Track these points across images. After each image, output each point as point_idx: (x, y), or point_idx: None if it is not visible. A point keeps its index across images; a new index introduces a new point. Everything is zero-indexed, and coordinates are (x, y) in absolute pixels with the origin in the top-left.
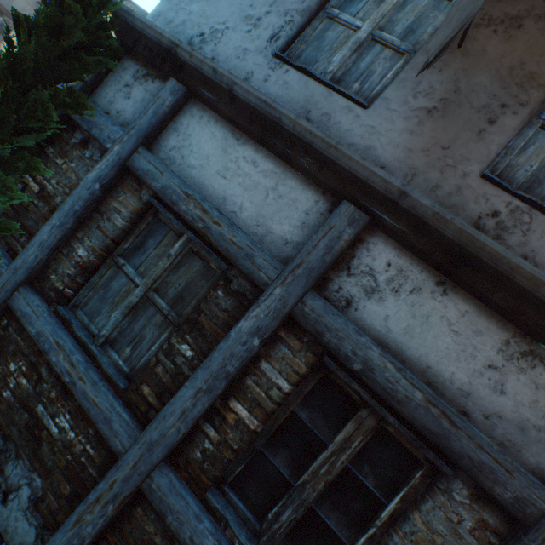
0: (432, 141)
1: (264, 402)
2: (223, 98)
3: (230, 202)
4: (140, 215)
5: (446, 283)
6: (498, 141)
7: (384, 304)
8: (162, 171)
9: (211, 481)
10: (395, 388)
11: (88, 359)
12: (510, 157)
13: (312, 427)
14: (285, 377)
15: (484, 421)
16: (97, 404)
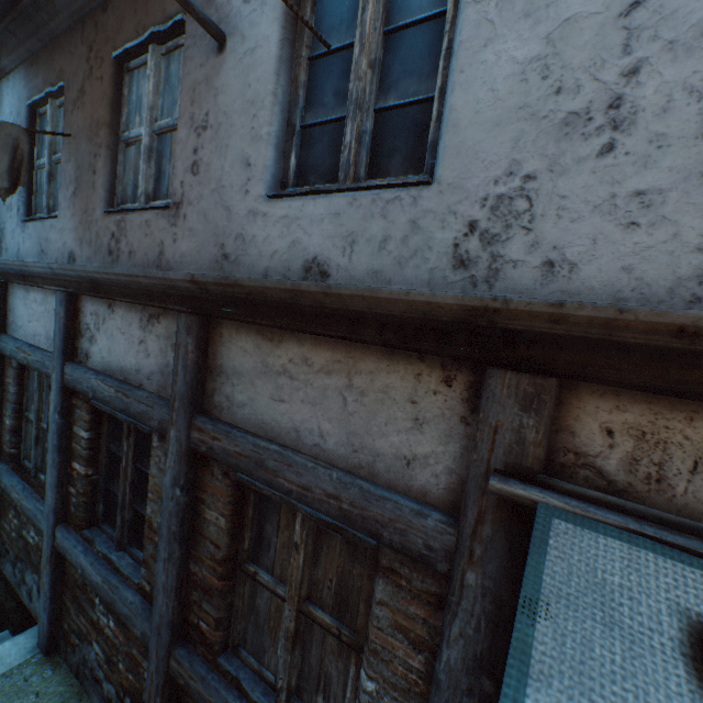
0: (82, 213)
1: (82, 452)
2: (8, 273)
3: (37, 335)
4: (21, 377)
5: (112, 303)
6: (101, 183)
7: (98, 343)
8: (8, 342)
9: (85, 522)
10: (106, 395)
11: (28, 486)
12: (121, 184)
13: (119, 453)
14: (84, 429)
15: (150, 383)
16: (31, 510)
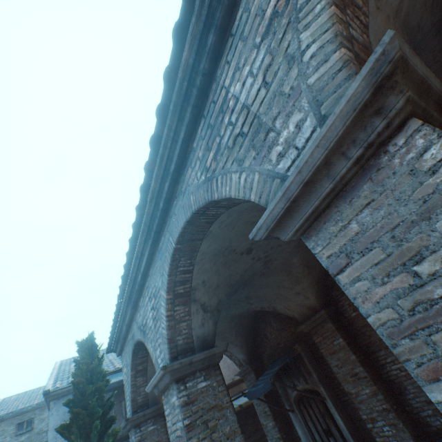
0: None
1: None
2: None
3: None
4: None
5: None
6: None
7: None
8: None
9: None
10: None
11: None
12: None
13: None
14: None
15: None
16: None
